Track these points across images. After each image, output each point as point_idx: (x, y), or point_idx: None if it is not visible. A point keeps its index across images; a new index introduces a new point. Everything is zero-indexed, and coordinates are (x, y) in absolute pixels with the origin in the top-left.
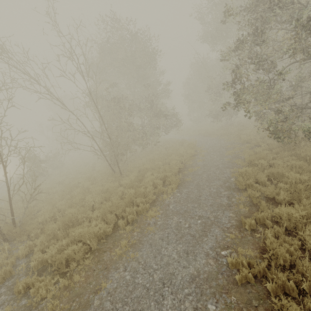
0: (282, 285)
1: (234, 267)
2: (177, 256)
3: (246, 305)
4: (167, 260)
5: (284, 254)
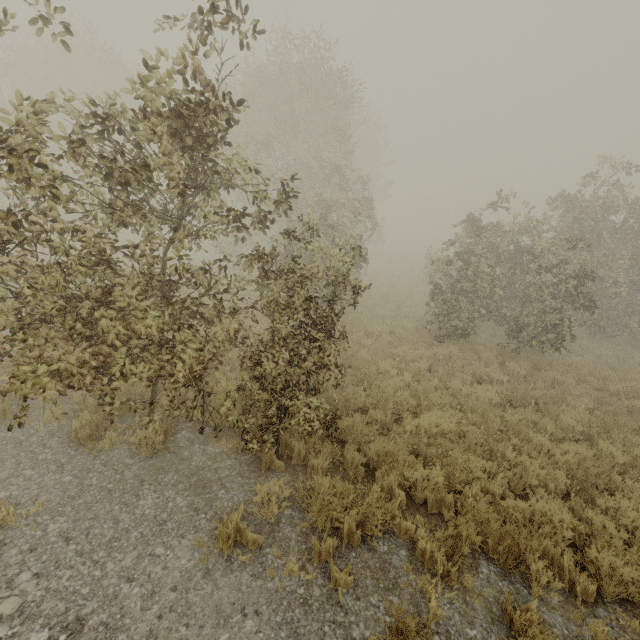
0: None
1: None
2: None
3: None
4: None
5: None
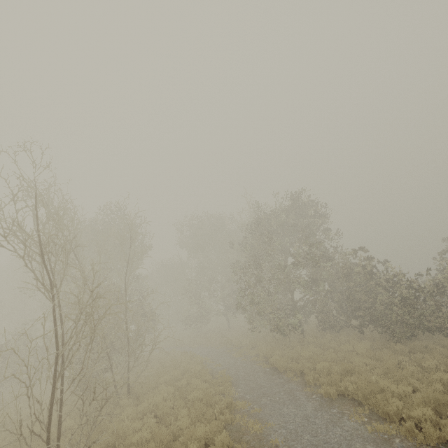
0: (345, 388)
1: (325, 397)
2: (295, 409)
3: (342, 403)
4: (293, 413)
5: (337, 376)
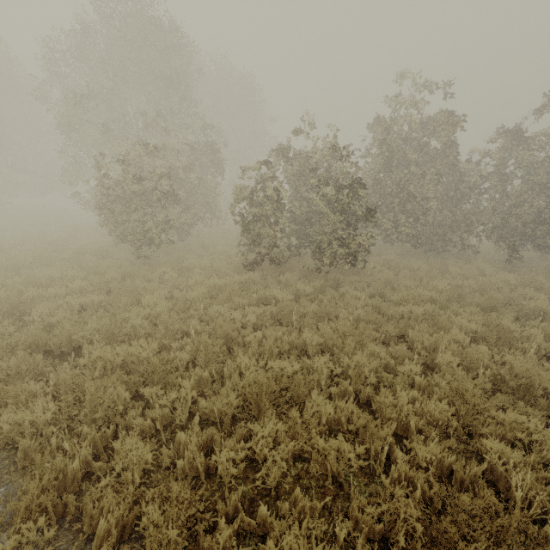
0: None
1: None
2: None
3: None
4: None
5: None
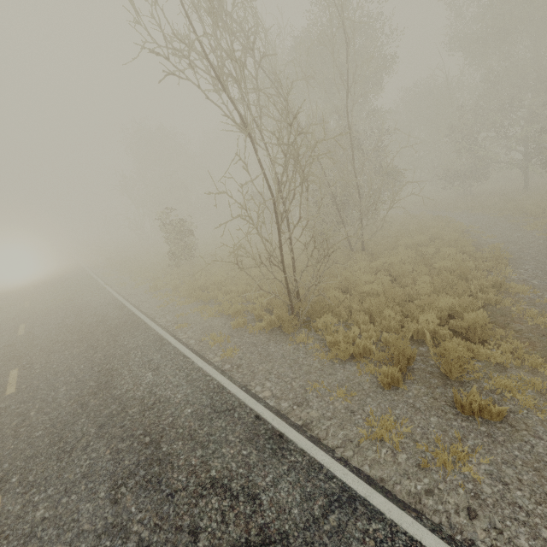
0: None
1: None
2: None
3: None
4: None
5: None
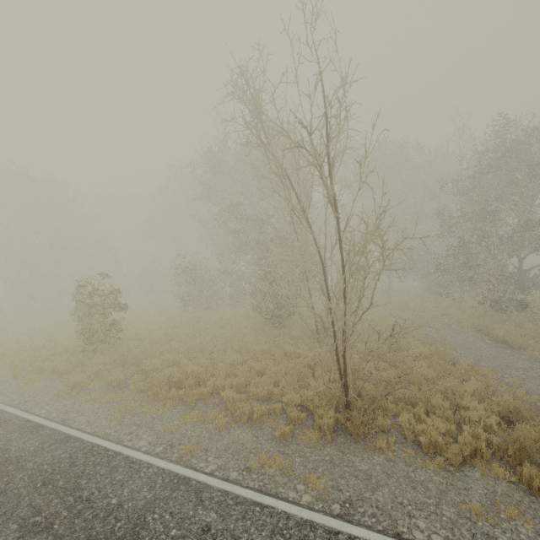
0: None
1: None
2: None
3: None
4: None
5: None
